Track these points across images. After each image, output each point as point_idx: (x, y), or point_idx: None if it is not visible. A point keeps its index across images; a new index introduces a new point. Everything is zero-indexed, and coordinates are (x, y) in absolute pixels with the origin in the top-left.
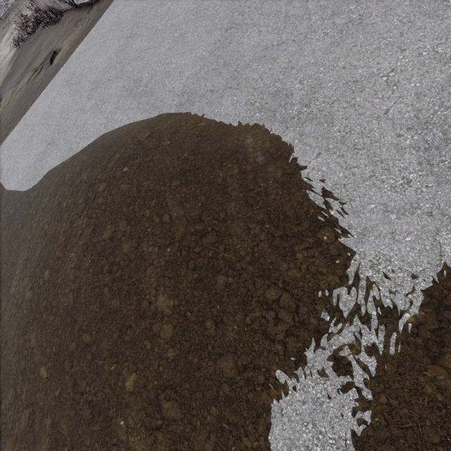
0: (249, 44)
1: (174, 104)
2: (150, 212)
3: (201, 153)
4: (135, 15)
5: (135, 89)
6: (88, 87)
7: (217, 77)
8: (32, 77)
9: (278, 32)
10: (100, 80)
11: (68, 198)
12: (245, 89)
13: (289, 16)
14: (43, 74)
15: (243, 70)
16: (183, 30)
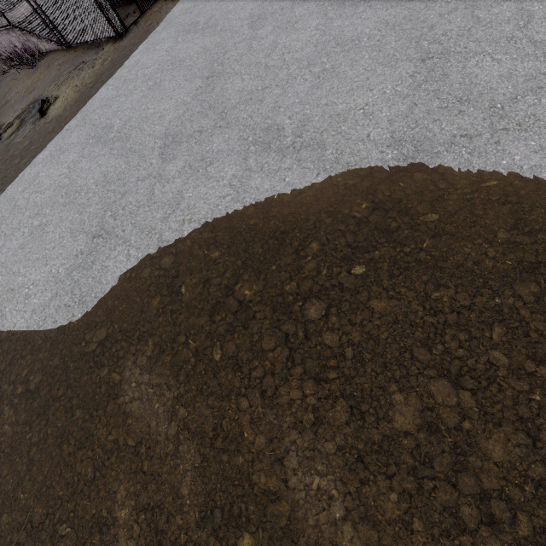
0: (488, 74)
1: (390, 158)
2: (505, 355)
3: (542, 231)
4: (206, 51)
5: (275, 140)
6: (154, 143)
7: (459, 116)
8: (4, 136)
9: (538, 59)
10: (178, 133)
11: (222, 339)
12: (542, 129)
13: (541, 41)
14: (29, 130)
15: (510, 105)
16: (327, 64)
